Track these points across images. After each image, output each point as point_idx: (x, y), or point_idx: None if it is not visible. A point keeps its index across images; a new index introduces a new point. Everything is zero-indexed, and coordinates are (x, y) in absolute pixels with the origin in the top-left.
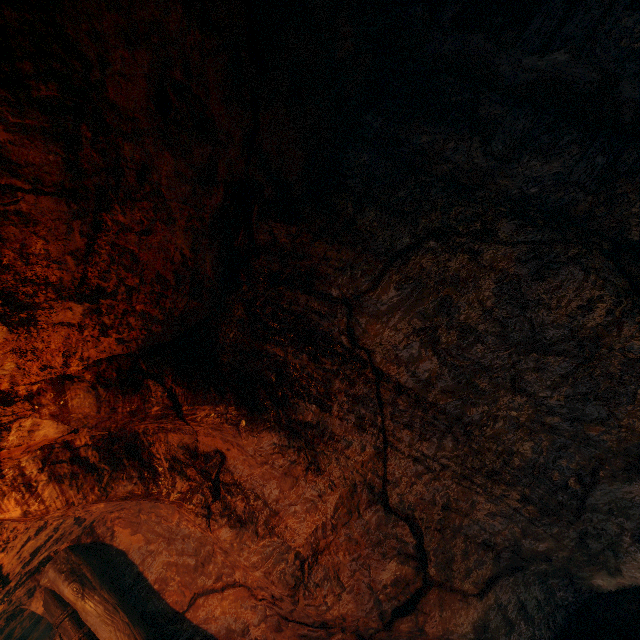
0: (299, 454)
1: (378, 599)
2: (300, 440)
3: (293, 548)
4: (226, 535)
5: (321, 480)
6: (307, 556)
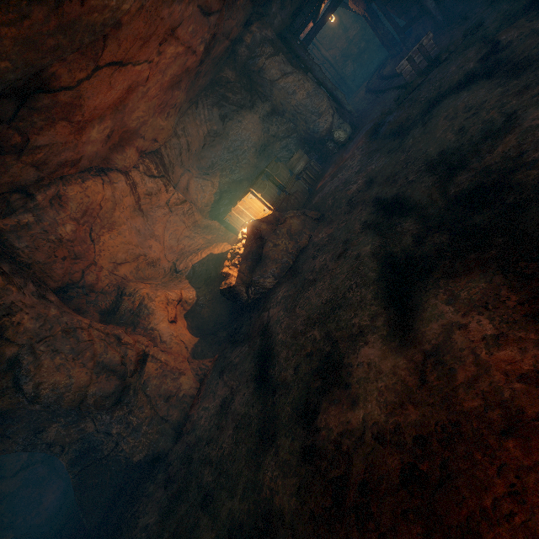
0: (355, 19)
1: (360, 50)
2: (356, 16)
3: (350, 38)
4: (341, 32)
5: (358, 25)
6: (351, 40)
